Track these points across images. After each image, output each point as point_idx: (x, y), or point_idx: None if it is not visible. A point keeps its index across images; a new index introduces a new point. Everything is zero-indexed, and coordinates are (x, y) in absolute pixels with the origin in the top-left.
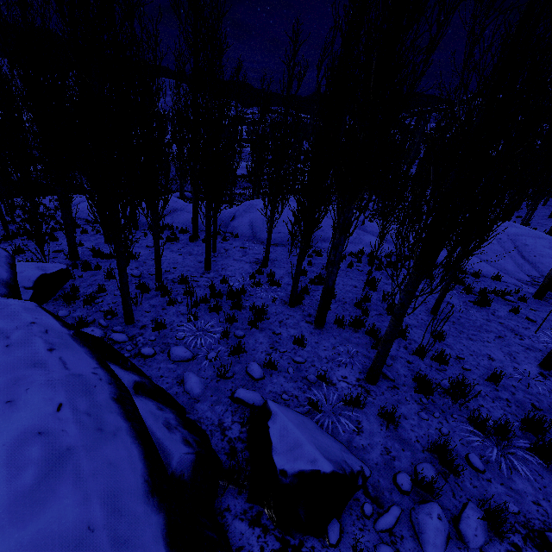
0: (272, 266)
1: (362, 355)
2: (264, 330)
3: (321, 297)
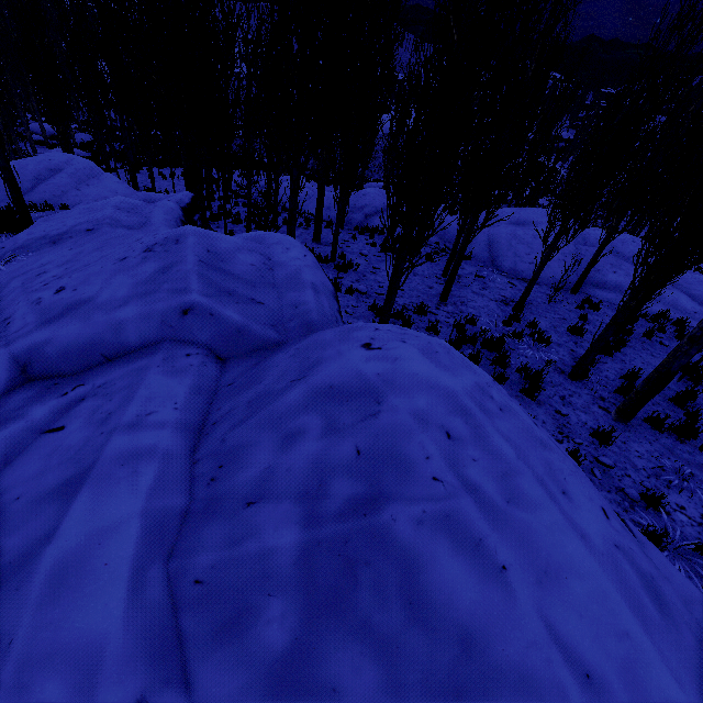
0: (528, 312)
1: (701, 482)
2: (543, 405)
3: (646, 383)
